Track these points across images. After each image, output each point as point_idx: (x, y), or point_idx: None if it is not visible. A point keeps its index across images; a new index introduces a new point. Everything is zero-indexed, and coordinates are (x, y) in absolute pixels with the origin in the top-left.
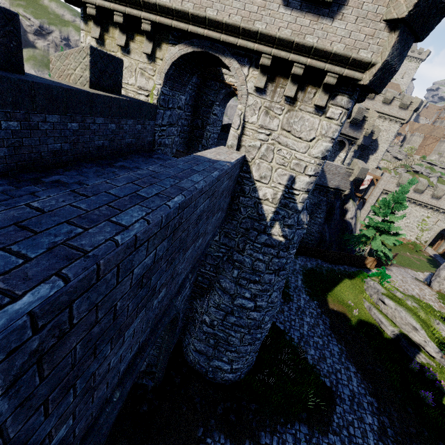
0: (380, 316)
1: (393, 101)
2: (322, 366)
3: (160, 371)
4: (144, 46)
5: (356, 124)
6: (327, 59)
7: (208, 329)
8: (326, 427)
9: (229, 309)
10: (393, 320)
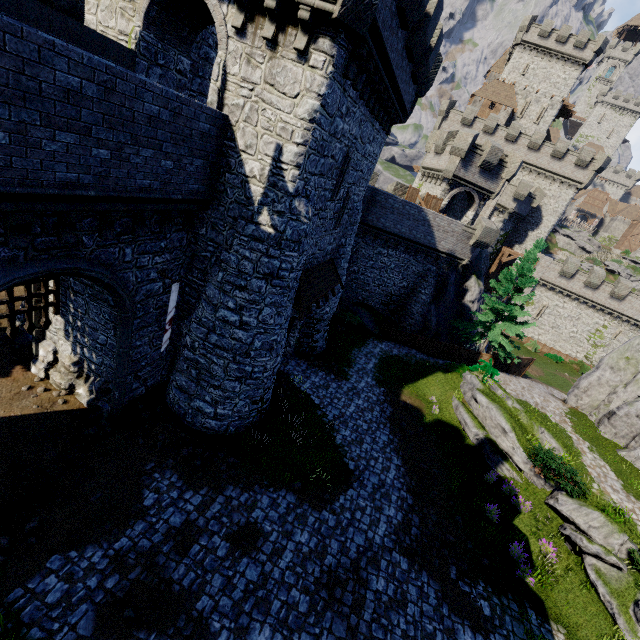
0: (466, 416)
1: (566, 155)
2: (353, 448)
3: (115, 388)
4: None
5: (489, 169)
6: None
7: (189, 354)
8: (323, 504)
9: (211, 324)
10: (483, 424)
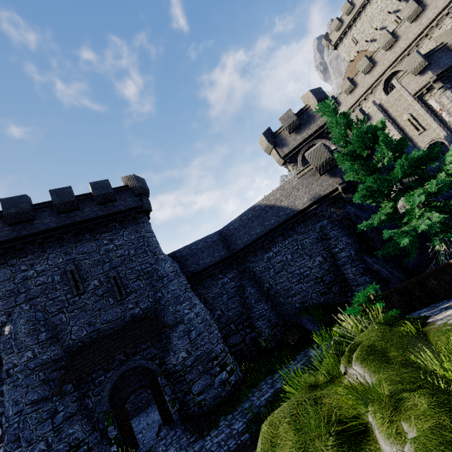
0: None
1: (424, 2)
2: None
3: None
4: None
5: (298, 125)
6: None
7: None
8: None
9: None
10: None
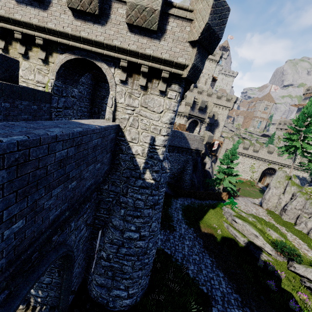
0: (235, 231)
1: (222, 97)
2: (200, 277)
3: (62, 311)
4: (39, 54)
5: (202, 110)
6: (160, 63)
7: (106, 263)
8: None
9: (120, 242)
10: (243, 233)
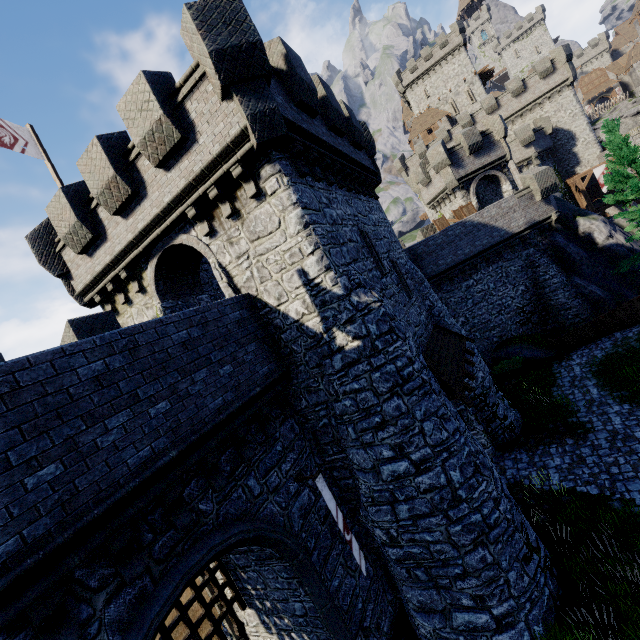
0: None
1: (526, 84)
2: None
3: None
4: (134, 288)
5: (480, 148)
6: (220, 164)
7: (395, 552)
8: None
9: (387, 494)
10: None
